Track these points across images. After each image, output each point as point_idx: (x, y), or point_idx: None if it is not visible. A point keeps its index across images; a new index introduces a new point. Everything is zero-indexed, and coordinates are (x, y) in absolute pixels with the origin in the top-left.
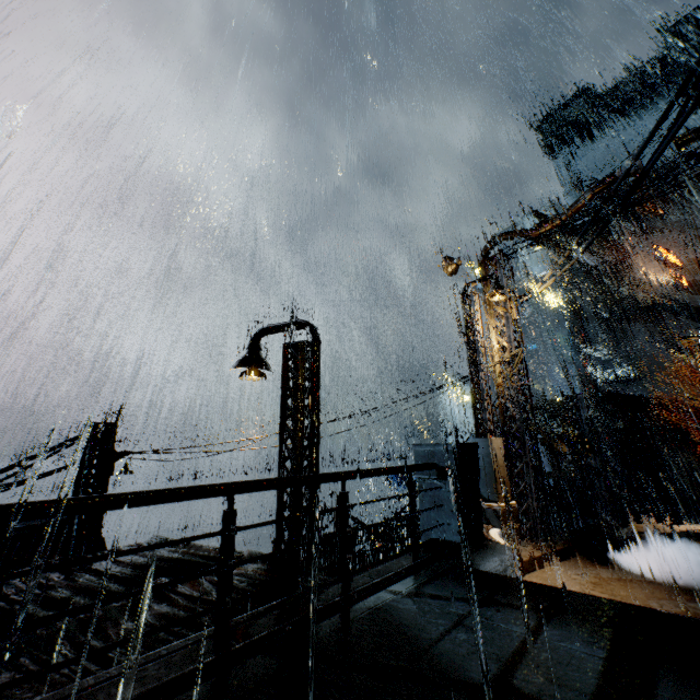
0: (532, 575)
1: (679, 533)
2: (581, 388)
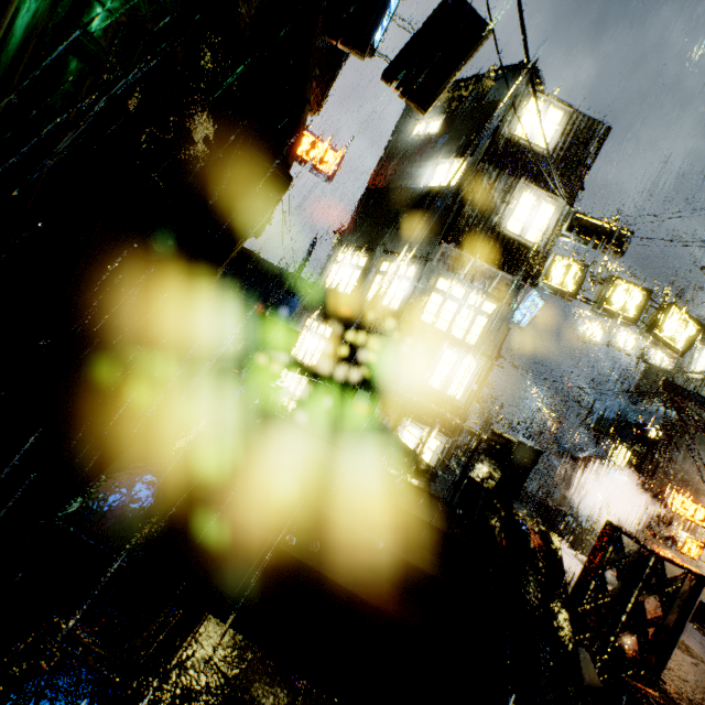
0: None
1: None
2: None
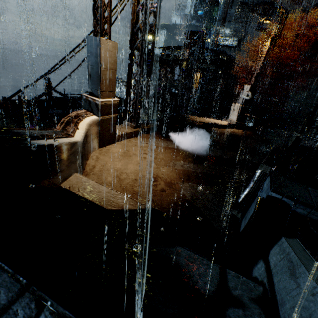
0: (120, 143)
1: (209, 124)
2: (211, 46)
